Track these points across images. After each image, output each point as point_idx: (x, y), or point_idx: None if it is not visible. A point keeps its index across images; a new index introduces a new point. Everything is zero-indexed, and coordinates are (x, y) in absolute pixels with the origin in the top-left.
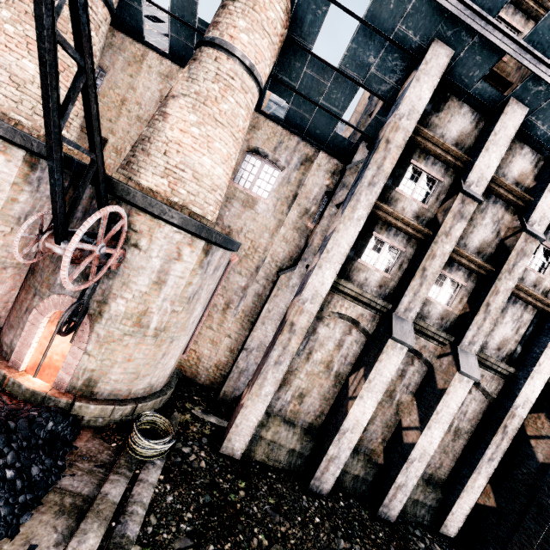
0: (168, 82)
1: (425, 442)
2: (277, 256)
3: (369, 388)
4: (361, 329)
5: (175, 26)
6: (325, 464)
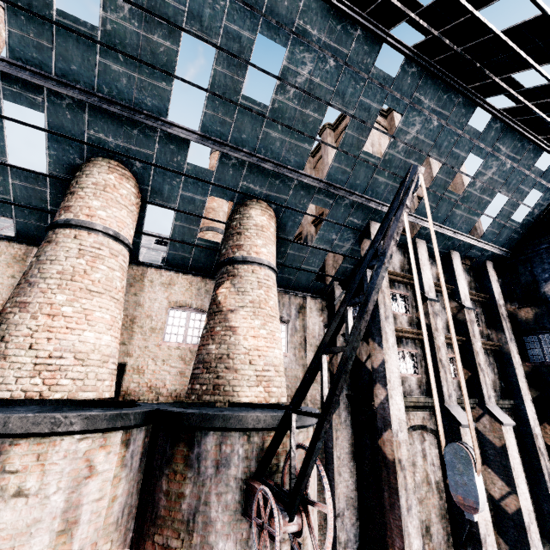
0: (172, 288)
1: (523, 501)
2: (315, 399)
3: None
4: (429, 430)
5: (174, 246)
6: None
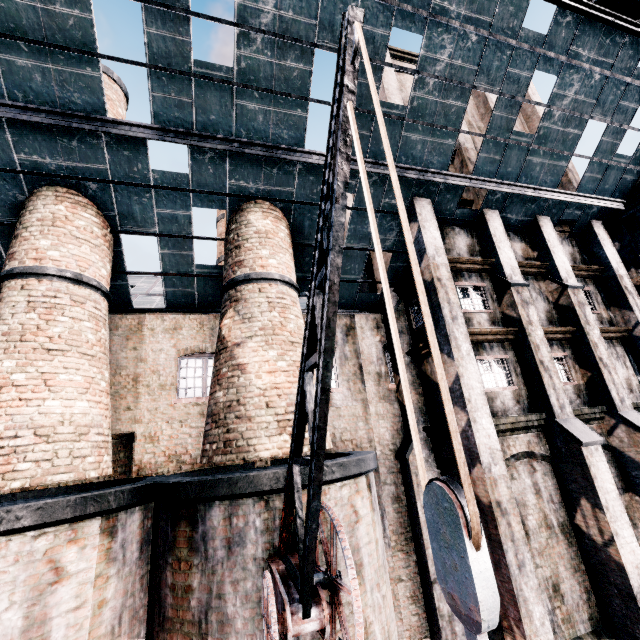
0: (179, 333)
1: None
2: (384, 439)
3: (613, 517)
4: (540, 457)
5: (170, 281)
6: None
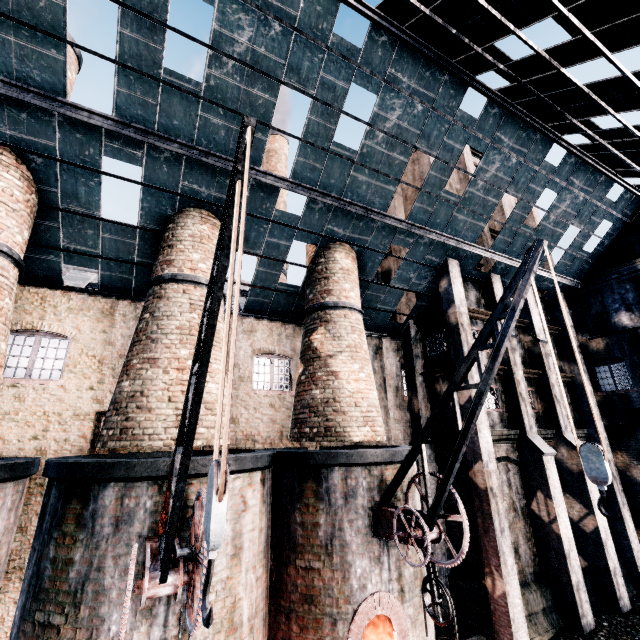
0: (254, 335)
1: (600, 520)
2: (398, 439)
3: (557, 504)
4: (513, 461)
5: (255, 292)
6: (577, 596)
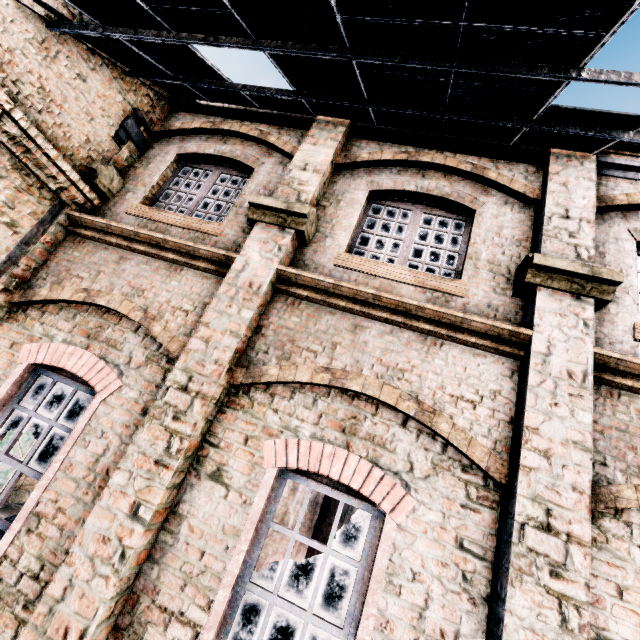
0: None
1: None
2: None
3: None
4: None
5: None
6: None
